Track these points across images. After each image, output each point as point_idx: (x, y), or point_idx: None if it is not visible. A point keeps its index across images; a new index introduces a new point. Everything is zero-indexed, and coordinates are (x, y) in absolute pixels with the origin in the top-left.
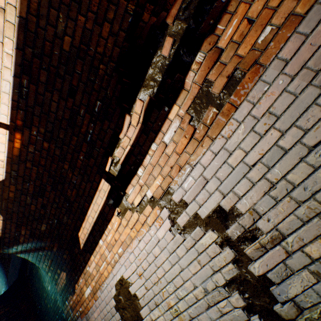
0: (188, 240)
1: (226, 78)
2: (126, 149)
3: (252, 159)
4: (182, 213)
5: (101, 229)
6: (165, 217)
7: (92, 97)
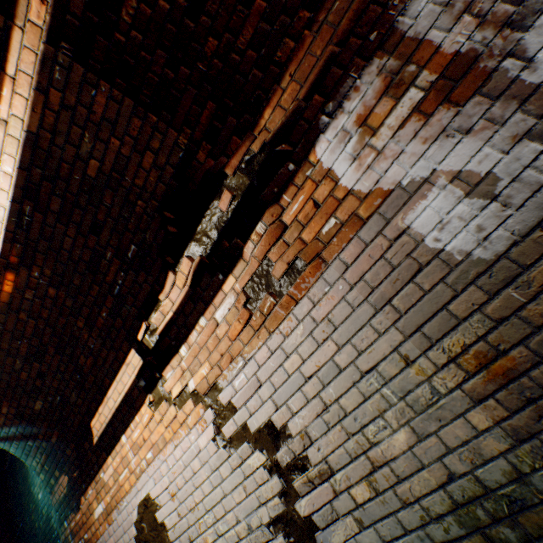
0: (234, 457)
1: (287, 264)
2: (167, 316)
3: (308, 369)
4: (229, 420)
5: (125, 420)
6: (209, 420)
7: (124, 238)
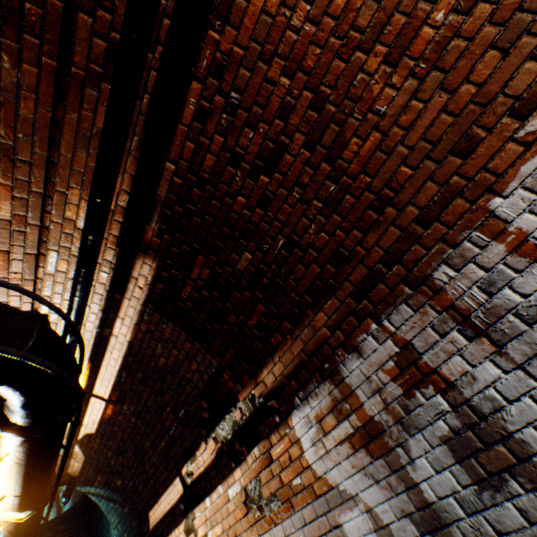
0: None
1: (270, 492)
2: (200, 467)
3: None
4: None
5: (169, 526)
6: None
7: (178, 403)
